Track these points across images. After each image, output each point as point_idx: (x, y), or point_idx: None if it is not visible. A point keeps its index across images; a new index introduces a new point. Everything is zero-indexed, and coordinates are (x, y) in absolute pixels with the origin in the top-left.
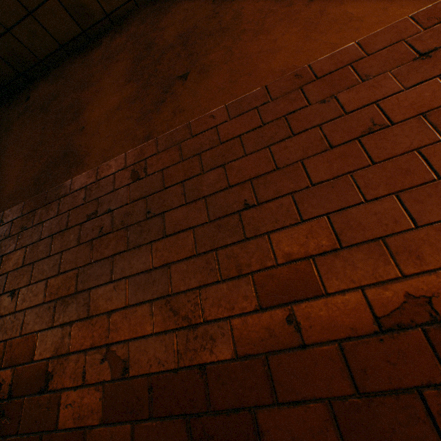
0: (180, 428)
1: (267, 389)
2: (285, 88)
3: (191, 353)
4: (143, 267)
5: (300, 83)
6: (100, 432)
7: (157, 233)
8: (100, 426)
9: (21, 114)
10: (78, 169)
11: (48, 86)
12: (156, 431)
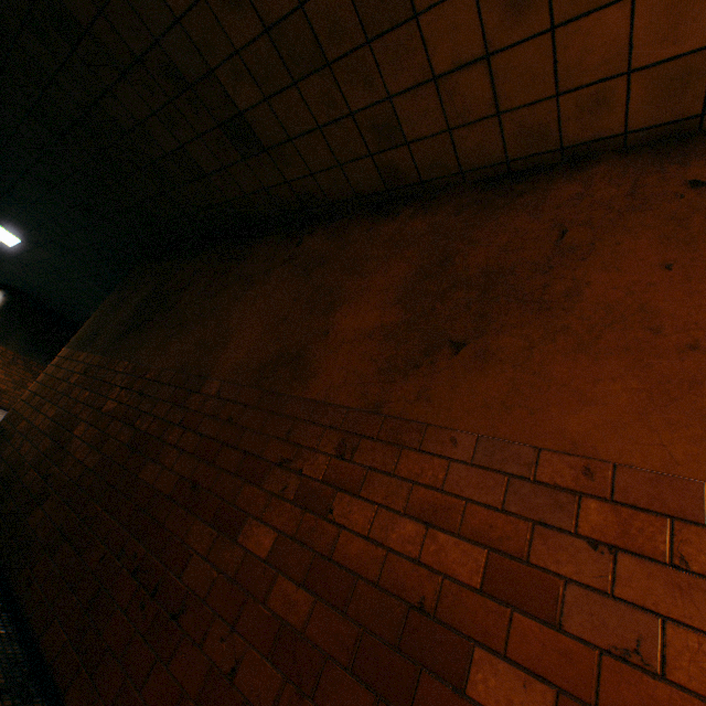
0: None
1: None
2: (561, 476)
3: None
4: (296, 573)
5: (584, 484)
6: None
7: (325, 546)
8: (193, 702)
9: (286, 260)
10: (299, 387)
11: (323, 240)
12: None
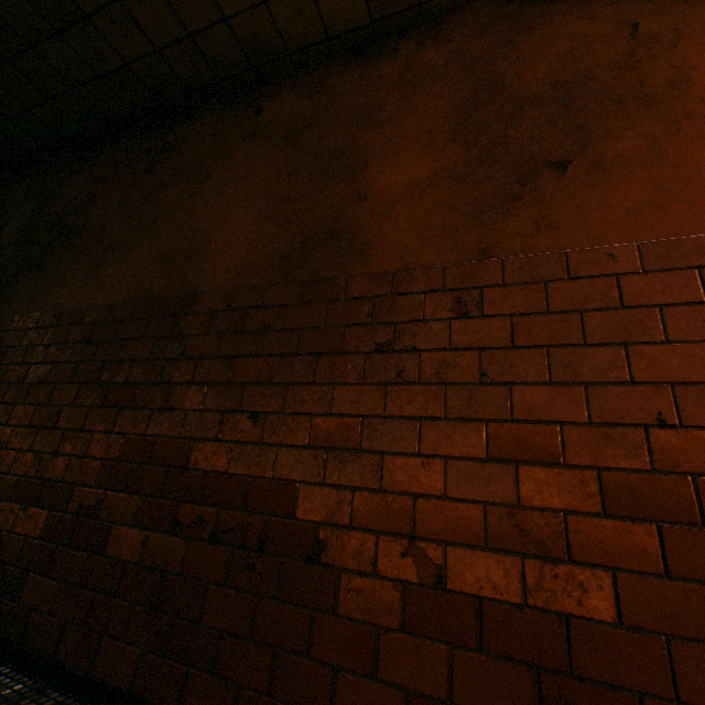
0: (522, 676)
1: (664, 679)
2: None
3: (545, 593)
4: (471, 451)
5: None
6: (399, 639)
7: (497, 411)
8: (400, 633)
9: (248, 135)
10: (356, 264)
11: (295, 100)
12: (486, 667)
